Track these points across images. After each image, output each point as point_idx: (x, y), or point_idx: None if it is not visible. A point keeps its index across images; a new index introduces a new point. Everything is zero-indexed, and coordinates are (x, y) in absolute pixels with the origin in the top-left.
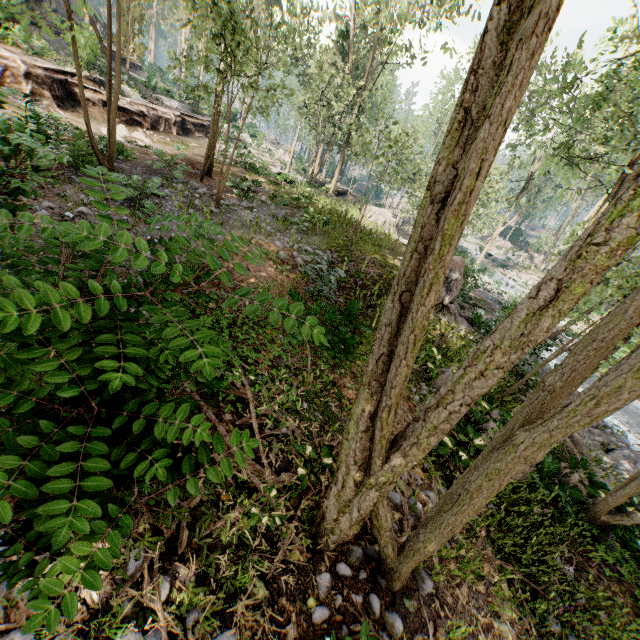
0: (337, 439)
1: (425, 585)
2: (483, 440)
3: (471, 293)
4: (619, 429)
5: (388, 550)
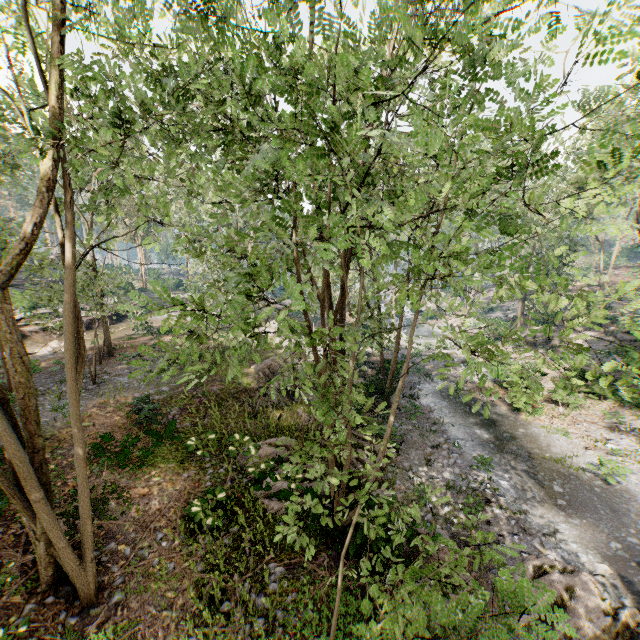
0: (97, 524)
1: (113, 598)
2: (226, 493)
3: (377, 358)
4: (463, 441)
5: (70, 577)
